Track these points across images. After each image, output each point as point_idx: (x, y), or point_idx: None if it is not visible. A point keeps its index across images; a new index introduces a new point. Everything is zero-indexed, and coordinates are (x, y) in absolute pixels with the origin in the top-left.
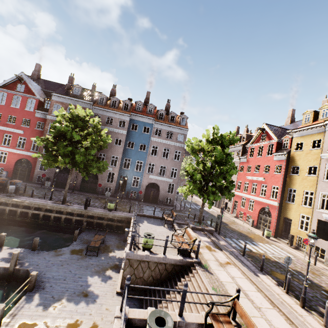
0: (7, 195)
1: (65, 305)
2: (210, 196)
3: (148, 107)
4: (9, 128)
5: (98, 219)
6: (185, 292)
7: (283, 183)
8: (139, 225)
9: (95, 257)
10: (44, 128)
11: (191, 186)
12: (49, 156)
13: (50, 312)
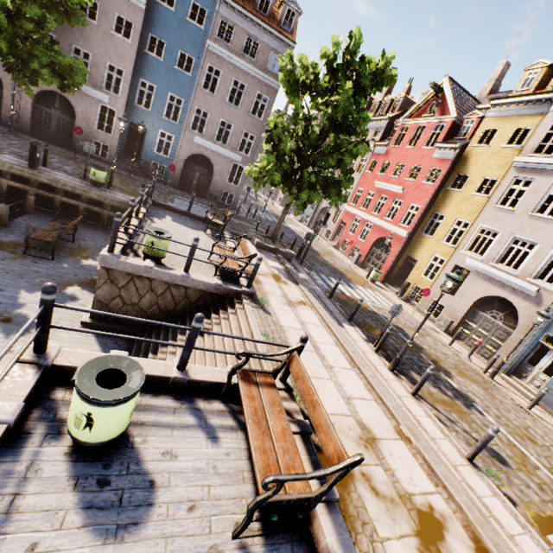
0: None
1: None
2: (304, 190)
3: None
4: None
5: (67, 197)
6: (196, 332)
7: (429, 202)
8: (153, 221)
9: (48, 262)
10: None
11: (272, 164)
12: None
13: None
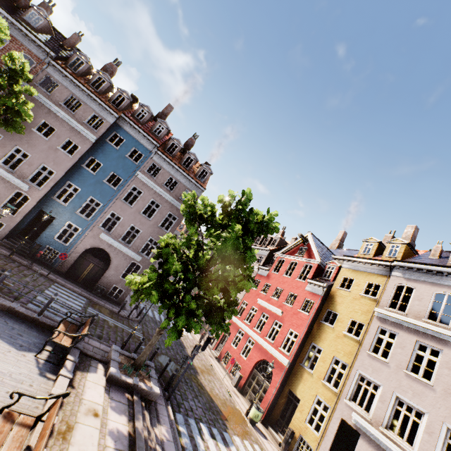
0: None
1: None
2: (181, 318)
3: (157, 124)
4: None
5: None
6: None
7: (307, 331)
8: None
9: None
10: None
11: (151, 283)
12: None
13: None
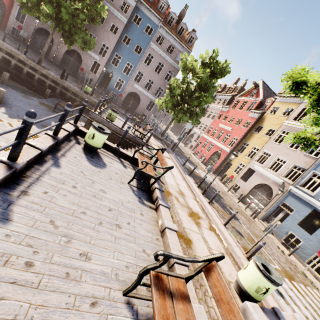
0: None
1: None
2: (180, 113)
3: (161, 2)
4: None
5: (72, 95)
6: (127, 132)
7: (243, 137)
8: None
9: None
10: None
11: (168, 98)
12: None
13: (15, 121)
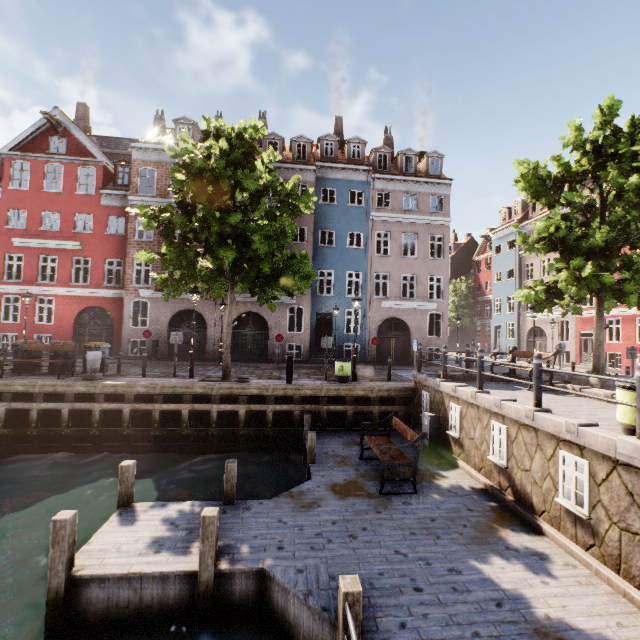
0: (86, 375)
1: None
2: None
3: (350, 147)
4: (48, 242)
5: (329, 404)
6: None
7: None
8: None
9: (413, 497)
10: (126, 230)
11: (588, 267)
12: (181, 251)
13: None
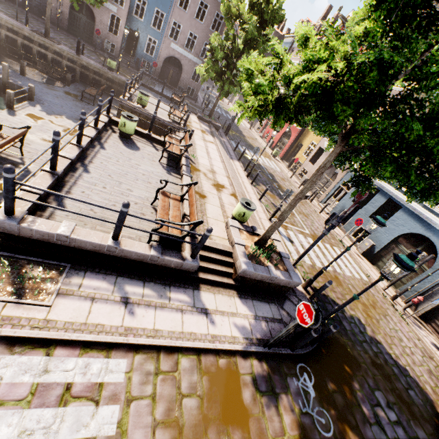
0: None
1: (65, 120)
2: (225, 84)
3: None
4: None
5: (95, 75)
6: (154, 118)
7: None
8: None
9: (91, 106)
10: None
11: (209, 66)
12: None
13: (53, 118)
